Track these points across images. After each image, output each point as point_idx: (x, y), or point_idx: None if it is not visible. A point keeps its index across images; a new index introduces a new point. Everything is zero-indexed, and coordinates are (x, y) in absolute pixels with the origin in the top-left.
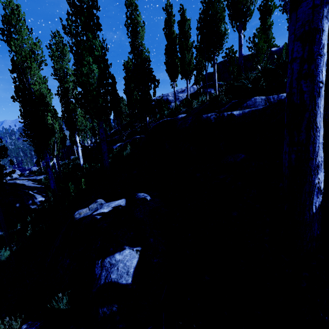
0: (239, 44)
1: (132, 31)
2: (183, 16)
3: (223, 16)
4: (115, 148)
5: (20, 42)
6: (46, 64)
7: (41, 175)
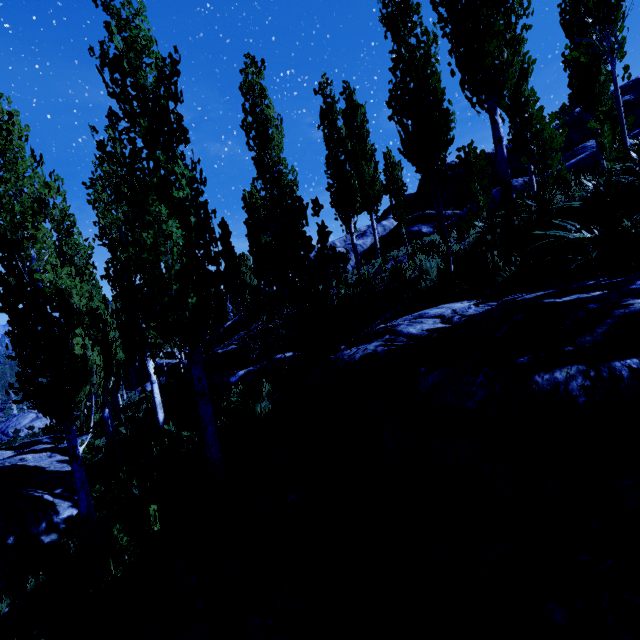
0: (496, 137)
1: (258, 136)
2: (351, 101)
3: (440, 89)
4: (235, 381)
5: (13, 185)
6: (72, 224)
7: (81, 435)
